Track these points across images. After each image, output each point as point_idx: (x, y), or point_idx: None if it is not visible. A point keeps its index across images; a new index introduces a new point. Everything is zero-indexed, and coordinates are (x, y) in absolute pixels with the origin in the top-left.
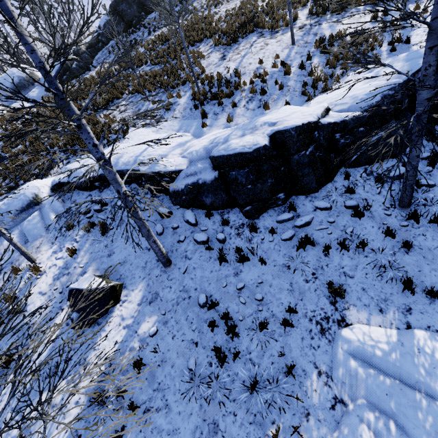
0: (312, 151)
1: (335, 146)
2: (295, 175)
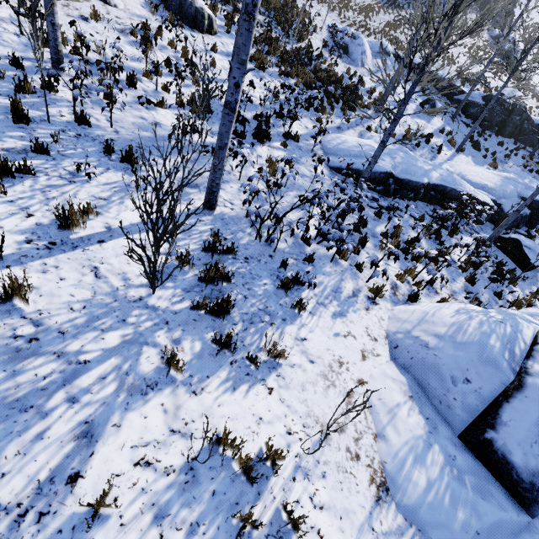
0: (518, 119)
1: (521, 126)
2: (506, 124)
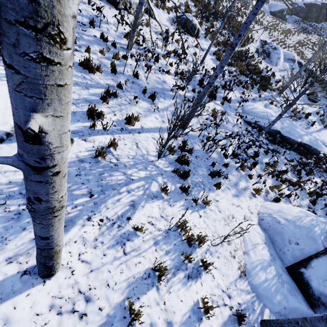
0: None
1: None
2: None
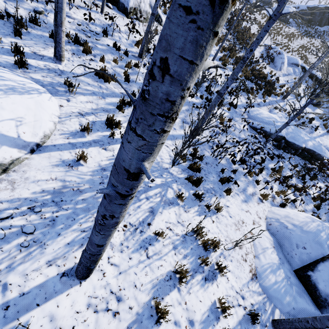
0: None
1: None
2: None
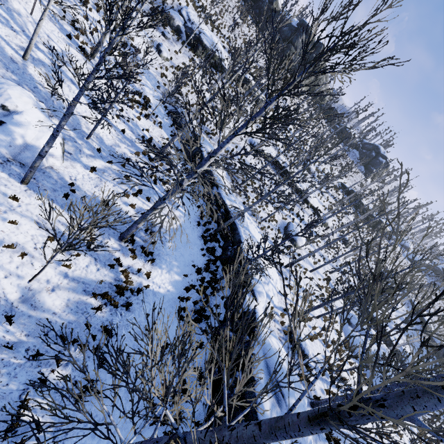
0: None
1: None
2: None
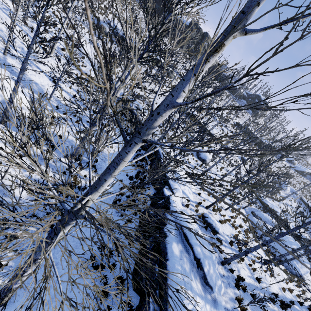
0: None
1: None
2: None
